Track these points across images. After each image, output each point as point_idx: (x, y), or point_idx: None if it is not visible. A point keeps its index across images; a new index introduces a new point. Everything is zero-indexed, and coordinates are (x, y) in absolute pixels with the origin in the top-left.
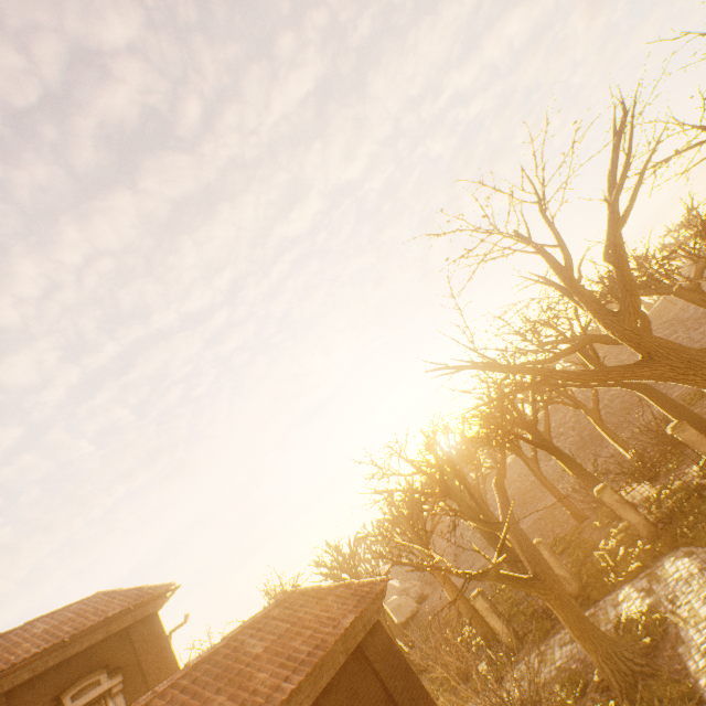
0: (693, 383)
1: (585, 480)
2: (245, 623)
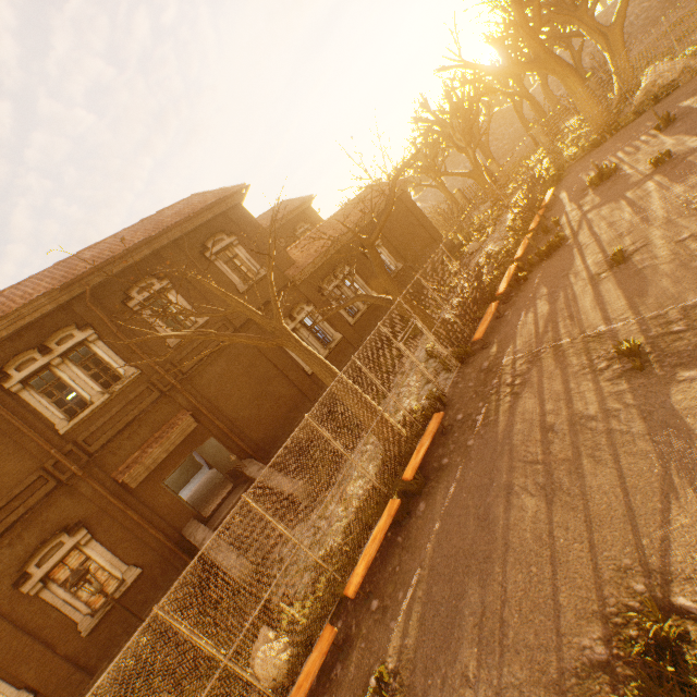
0: (550, 73)
1: (539, 117)
2: (361, 193)
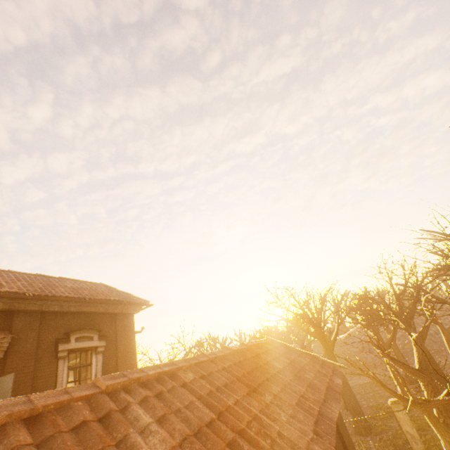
0: None
1: (437, 374)
2: (253, 342)
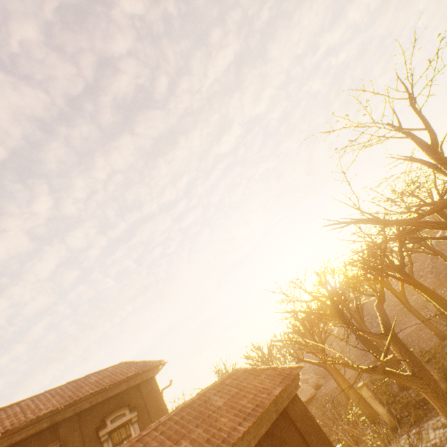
0: None
1: (446, 308)
2: (209, 386)
